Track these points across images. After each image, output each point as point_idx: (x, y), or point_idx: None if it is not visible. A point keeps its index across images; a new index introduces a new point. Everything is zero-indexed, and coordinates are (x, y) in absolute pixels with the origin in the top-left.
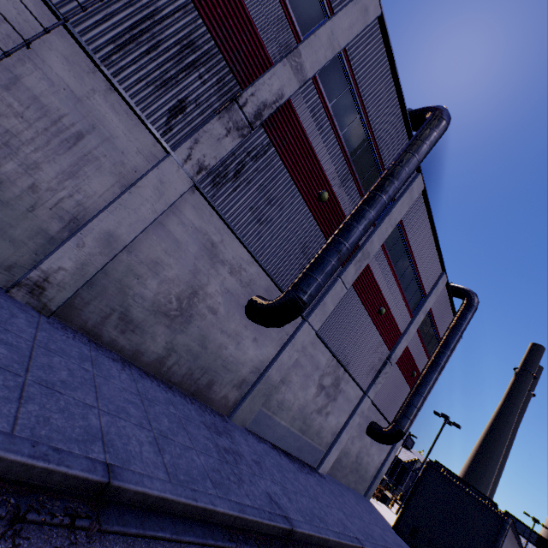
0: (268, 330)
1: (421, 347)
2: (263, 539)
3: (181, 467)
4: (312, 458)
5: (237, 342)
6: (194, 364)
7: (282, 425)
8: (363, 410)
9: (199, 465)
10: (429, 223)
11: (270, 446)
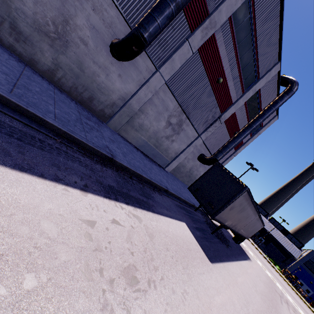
0: (129, 71)
1: (246, 117)
2: (86, 151)
3: (29, 99)
4: (162, 162)
5: (106, 74)
6: (77, 81)
7: (143, 139)
8: (196, 145)
9: (50, 109)
10: (279, 7)
11: (132, 146)
